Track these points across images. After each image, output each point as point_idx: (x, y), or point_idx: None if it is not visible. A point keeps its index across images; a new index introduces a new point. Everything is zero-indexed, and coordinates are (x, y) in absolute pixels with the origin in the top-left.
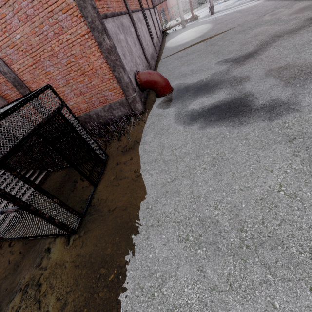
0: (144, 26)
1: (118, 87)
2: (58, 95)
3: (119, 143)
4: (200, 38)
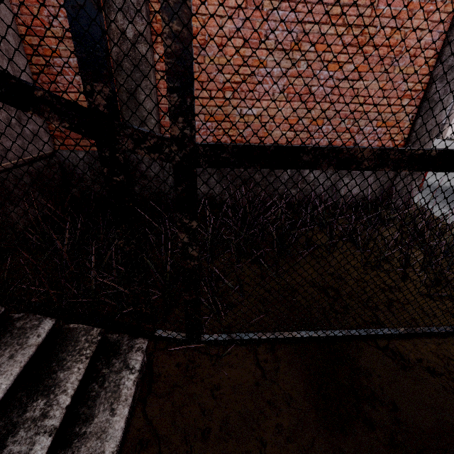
0: None
1: (405, 125)
2: None
3: None
4: None
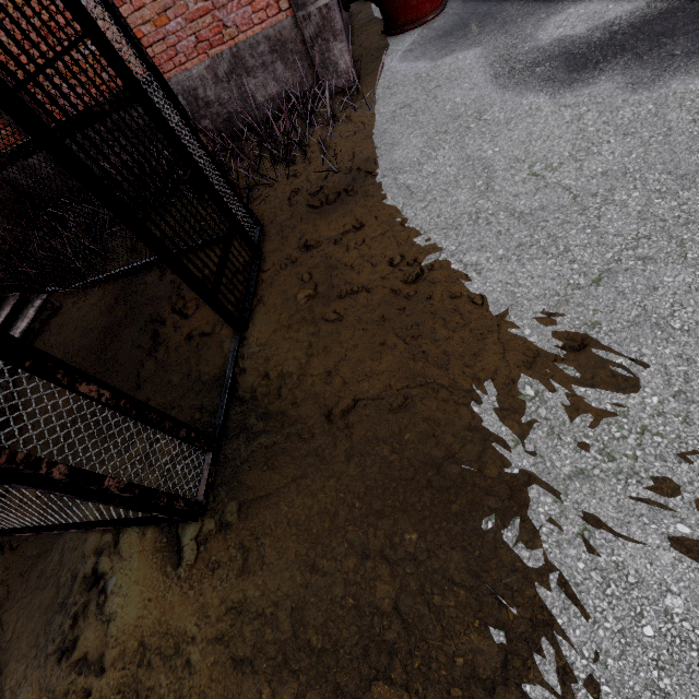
0: None
1: None
2: None
3: (290, 184)
4: None
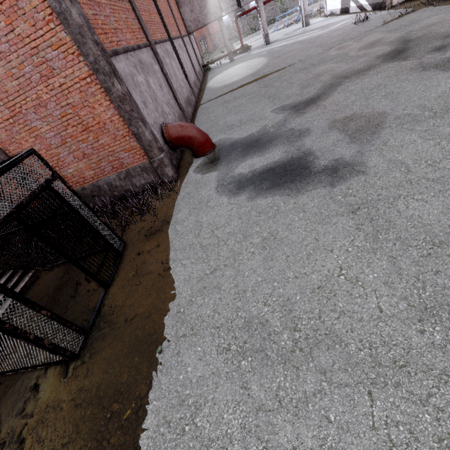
0: (175, 60)
1: (138, 146)
2: (47, 163)
3: (141, 224)
4: (252, 76)
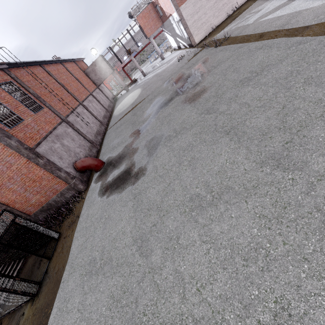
0: (85, 114)
1: (61, 180)
2: (11, 212)
3: (68, 220)
4: (131, 106)
